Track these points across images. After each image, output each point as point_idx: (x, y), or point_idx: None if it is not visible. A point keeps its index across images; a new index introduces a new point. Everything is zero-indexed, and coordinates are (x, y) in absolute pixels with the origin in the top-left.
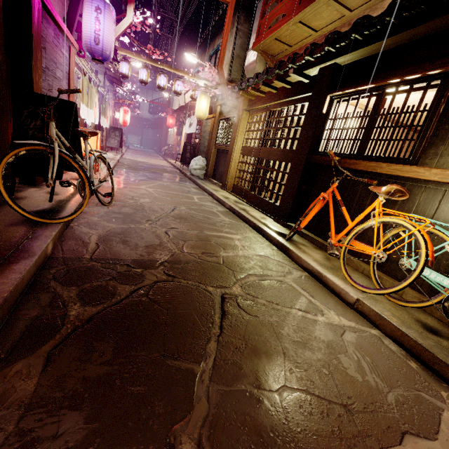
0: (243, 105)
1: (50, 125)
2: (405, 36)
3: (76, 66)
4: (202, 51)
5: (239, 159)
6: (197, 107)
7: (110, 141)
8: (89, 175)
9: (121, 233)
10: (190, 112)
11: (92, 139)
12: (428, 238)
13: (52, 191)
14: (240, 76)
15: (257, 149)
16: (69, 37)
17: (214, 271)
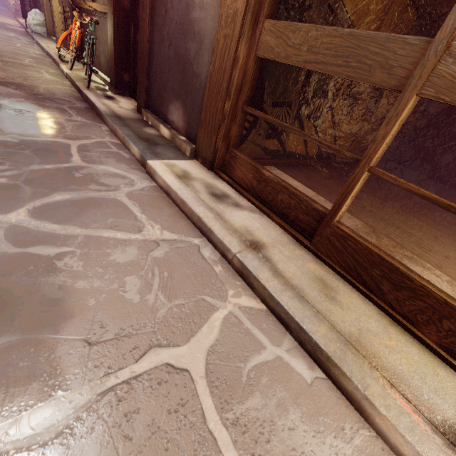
0: None
1: None
2: None
3: None
4: None
5: (59, 10)
6: None
7: None
8: None
9: None
10: None
11: None
12: (78, 36)
13: None
14: None
15: None
16: None
17: None
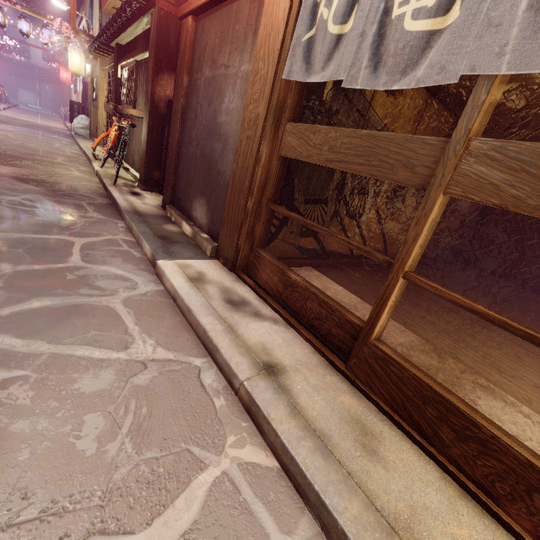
0: (99, 65)
1: None
2: (126, 36)
3: None
4: None
5: (104, 116)
6: (70, 62)
7: None
8: None
9: None
10: None
11: None
12: (113, 137)
13: None
14: None
15: None
16: None
17: (21, 158)
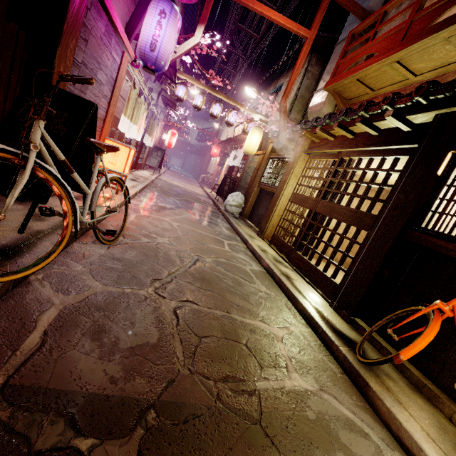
0: (302, 146)
1: (35, 124)
2: None
3: (128, 77)
4: (262, 89)
5: (286, 206)
6: (247, 141)
7: (150, 160)
8: (90, 201)
9: (102, 306)
10: (237, 145)
11: (123, 155)
12: None
13: (27, 217)
14: (301, 116)
15: (313, 199)
16: (124, 41)
17: (243, 451)
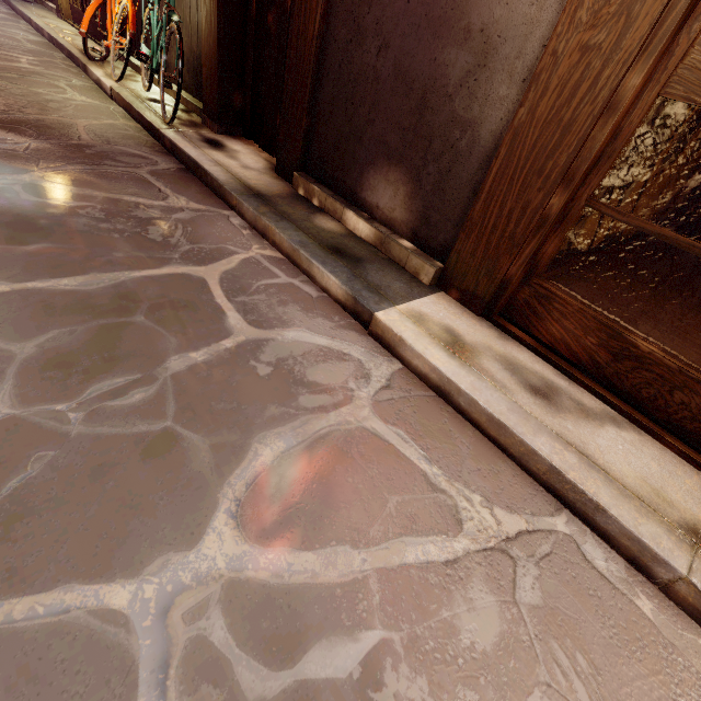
0: None
1: None
2: None
3: None
4: None
5: None
6: None
7: None
8: None
9: None
10: None
11: None
12: (131, 12)
13: None
14: None
15: None
16: None
17: None
